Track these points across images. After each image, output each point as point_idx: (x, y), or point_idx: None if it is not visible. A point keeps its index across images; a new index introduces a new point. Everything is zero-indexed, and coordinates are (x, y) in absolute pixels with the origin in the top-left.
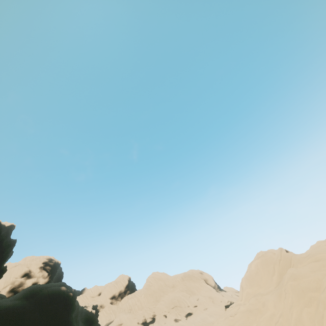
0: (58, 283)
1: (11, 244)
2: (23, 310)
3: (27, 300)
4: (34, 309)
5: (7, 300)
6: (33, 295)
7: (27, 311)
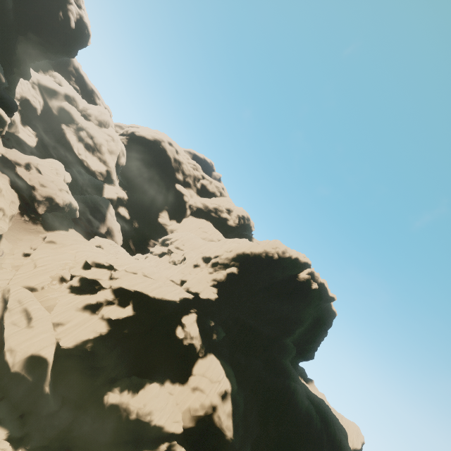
0: (343, 427)
1: (325, 334)
2: (321, 436)
3: (322, 421)
4: (328, 448)
5: (304, 390)
6: (326, 421)
7: (324, 444)
